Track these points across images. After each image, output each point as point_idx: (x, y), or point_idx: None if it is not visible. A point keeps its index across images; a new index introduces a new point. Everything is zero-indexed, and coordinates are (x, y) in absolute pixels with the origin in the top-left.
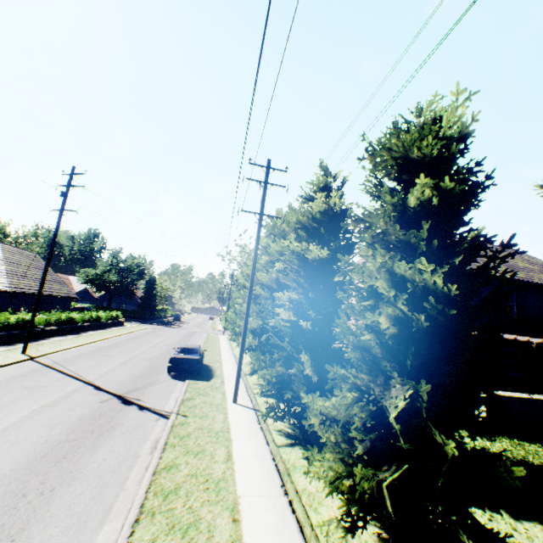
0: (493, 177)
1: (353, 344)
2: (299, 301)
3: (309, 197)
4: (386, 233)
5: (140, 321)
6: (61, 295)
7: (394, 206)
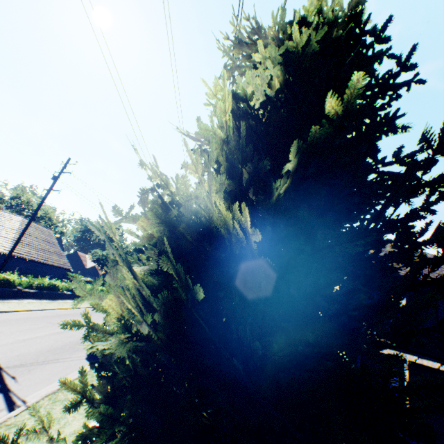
0: (415, 65)
1: (104, 354)
2: None
3: None
4: None
5: None
6: (55, 265)
7: None
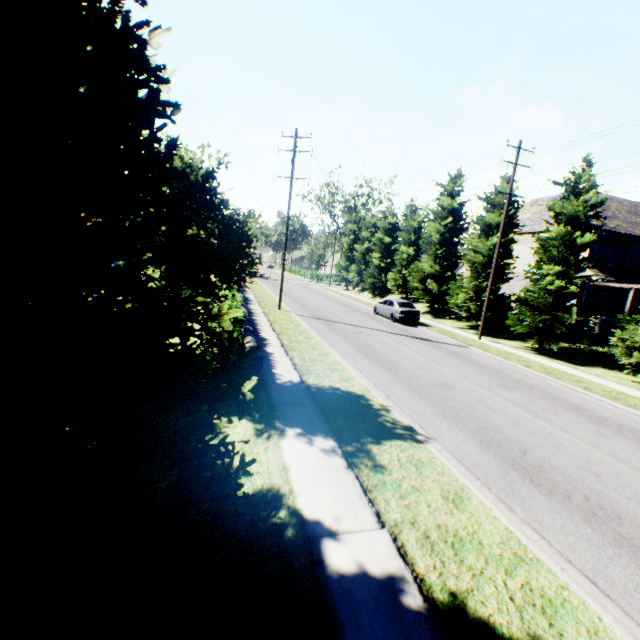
0: None
1: None
2: (557, 271)
3: (568, 186)
4: None
5: None
6: None
7: None
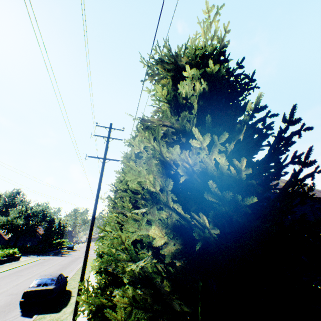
0: (255, 80)
1: (131, 274)
2: None
3: None
4: (168, 134)
5: (37, 254)
6: None
7: (168, 103)
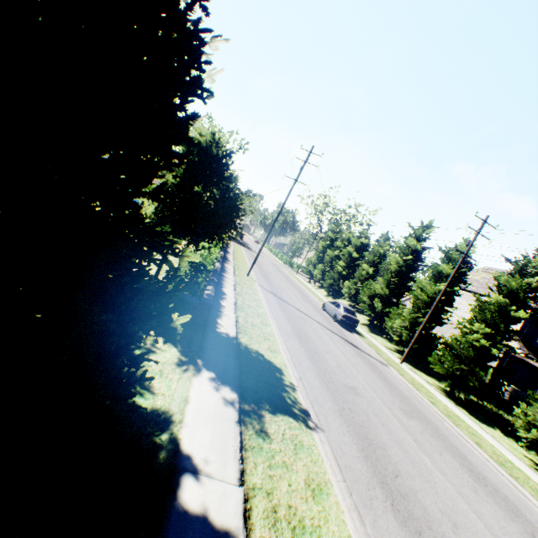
0: None
1: None
2: (486, 332)
3: (517, 266)
4: None
5: None
6: None
7: None
